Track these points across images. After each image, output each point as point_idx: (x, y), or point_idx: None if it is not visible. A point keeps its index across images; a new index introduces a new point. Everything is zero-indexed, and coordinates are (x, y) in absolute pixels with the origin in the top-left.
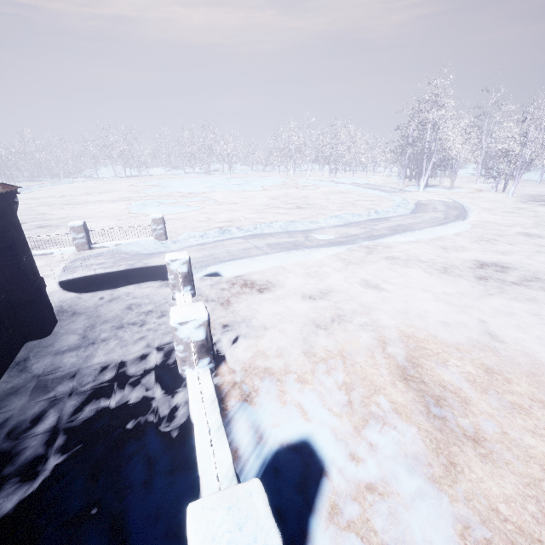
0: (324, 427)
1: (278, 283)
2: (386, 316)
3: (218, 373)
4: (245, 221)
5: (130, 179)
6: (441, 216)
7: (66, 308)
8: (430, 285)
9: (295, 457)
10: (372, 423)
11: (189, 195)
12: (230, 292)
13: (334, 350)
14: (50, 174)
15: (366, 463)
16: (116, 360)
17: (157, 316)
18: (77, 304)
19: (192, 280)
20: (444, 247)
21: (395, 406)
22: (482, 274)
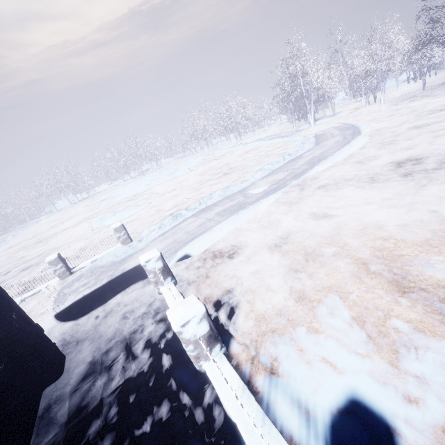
0: (361, 375)
1: (242, 244)
2: (349, 238)
3: (232, 354)
4: (189, 201)
5: (83, 201)
6: (341, 139)
7: (69, 339)
8: (368, 197)
9: (354, 423)
10: (404, 352)
11: (134, 197)
12: (205, 268)
13: (323, 289)
14: (18, 222)
15: (427, 402)
16: (132, 377)
17: (152, 315)
18: (77, 331)
19: (169, 271)
20: (358, 161)
21: (413, 325)
22: (404, 172)
